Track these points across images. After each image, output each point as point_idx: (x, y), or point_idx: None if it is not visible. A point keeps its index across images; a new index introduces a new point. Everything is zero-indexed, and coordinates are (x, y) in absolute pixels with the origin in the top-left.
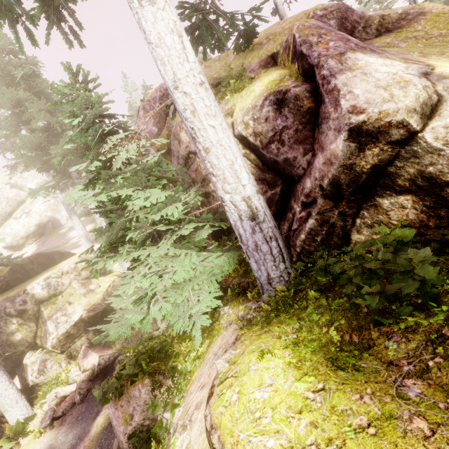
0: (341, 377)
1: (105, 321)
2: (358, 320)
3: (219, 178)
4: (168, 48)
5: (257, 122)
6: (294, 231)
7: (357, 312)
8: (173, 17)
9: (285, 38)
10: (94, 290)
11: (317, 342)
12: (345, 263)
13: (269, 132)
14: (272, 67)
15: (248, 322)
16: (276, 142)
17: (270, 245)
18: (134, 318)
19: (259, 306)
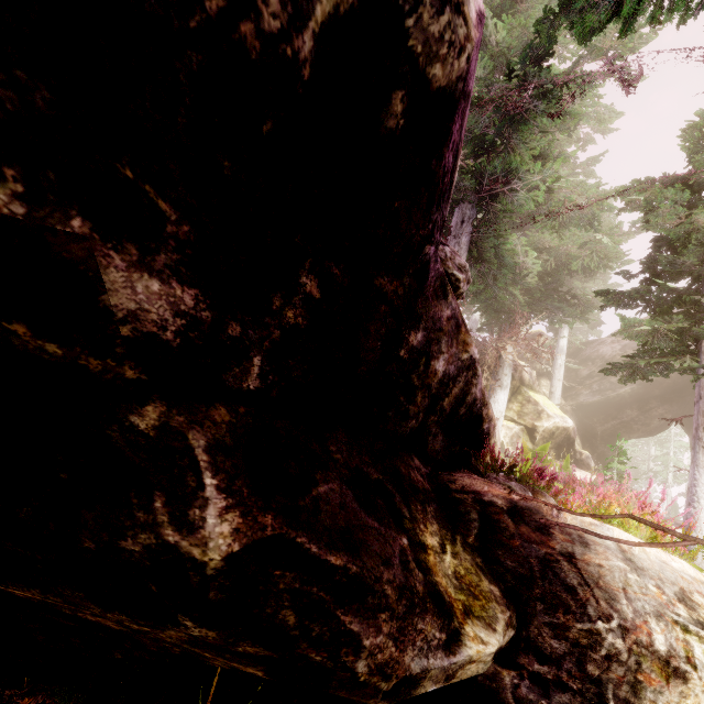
0: None
1: (566, 453)
2: None
3: None
4: None
5: None
6: None
7: None
8: None
9: None
10: None
11: None
12: None
13: None
14: None
15: None
16: None
17: None
18: None
19: None
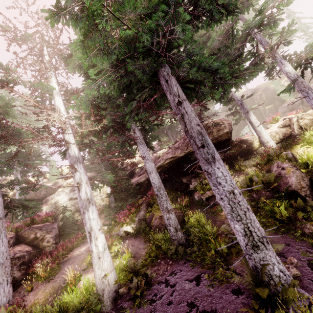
0: None
1: None
2: None
3: None
4: None
5: None
6: None
7: None
8: None
9: None
10: None
11: None
12: None
13: None
14: None
15: None
16: None
17: None
18: None
19: None
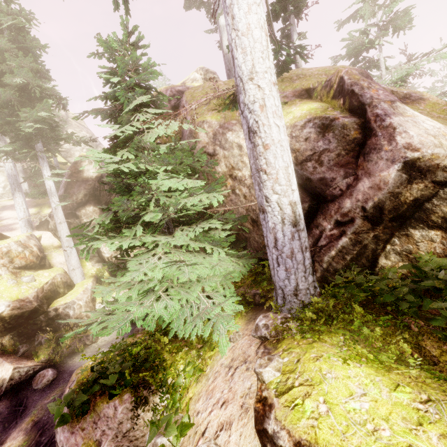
0: (437, 389)
1: (31, 324)
2: (422, 335)
3: (271, 177)
4: (254, 40)
5: (295, 139)
6: (321, 247)
7: (407, 329)
8: (264, 16)
9: (320, 79)
10: (26, 284)
11: (396, 352)
12: (393, 281)
13: (307, 151)
14: (306, 99)
15: (278, 331)
16: (314, 161)
17: (304, 255)
18: (139, 312)
19: (286, 316)
